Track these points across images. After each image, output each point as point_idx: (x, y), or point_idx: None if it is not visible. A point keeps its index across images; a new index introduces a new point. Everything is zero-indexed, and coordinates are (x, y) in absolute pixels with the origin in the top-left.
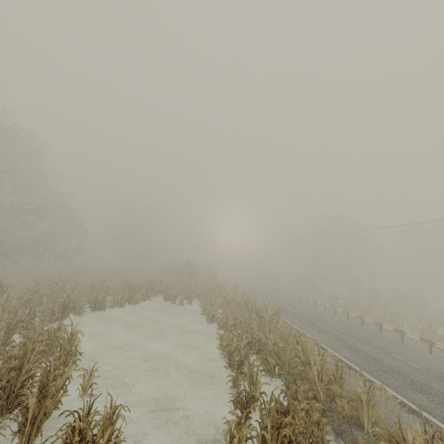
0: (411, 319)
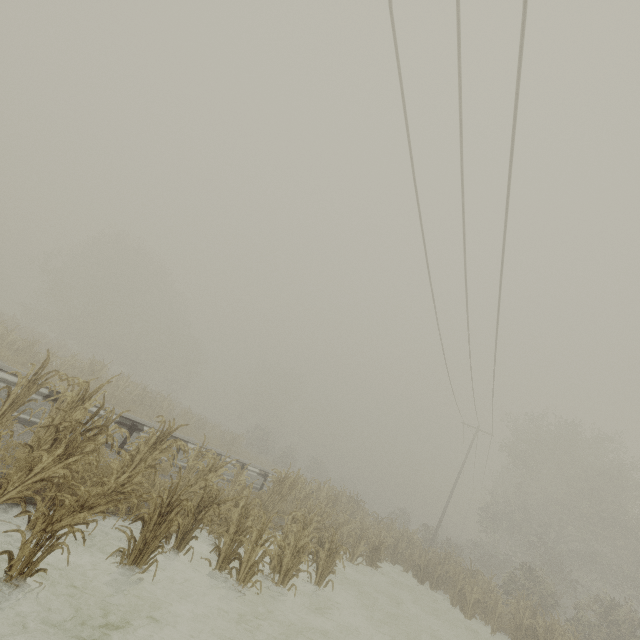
0: (491, 618)
